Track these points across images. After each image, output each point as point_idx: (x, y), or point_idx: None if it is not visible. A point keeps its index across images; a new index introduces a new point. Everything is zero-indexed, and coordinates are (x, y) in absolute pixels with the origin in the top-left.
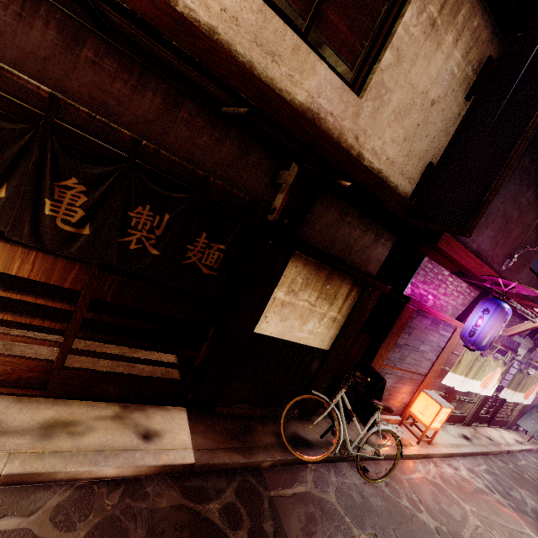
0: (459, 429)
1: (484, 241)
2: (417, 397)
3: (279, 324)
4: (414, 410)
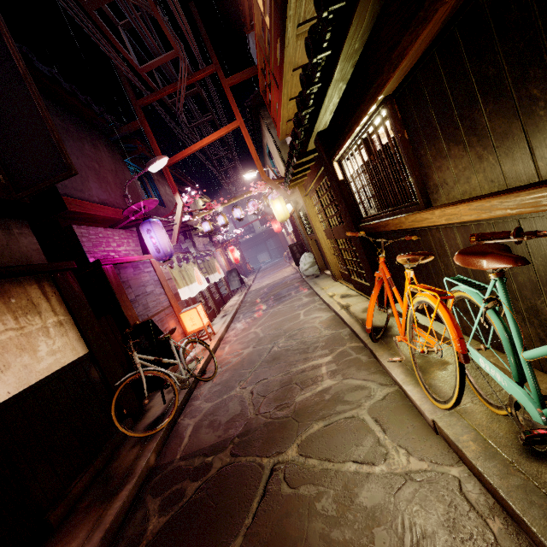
0: (219, 317)
1: (99, 193)
2: (182, 321)
3: (5, 377)
4: (190, 329)
